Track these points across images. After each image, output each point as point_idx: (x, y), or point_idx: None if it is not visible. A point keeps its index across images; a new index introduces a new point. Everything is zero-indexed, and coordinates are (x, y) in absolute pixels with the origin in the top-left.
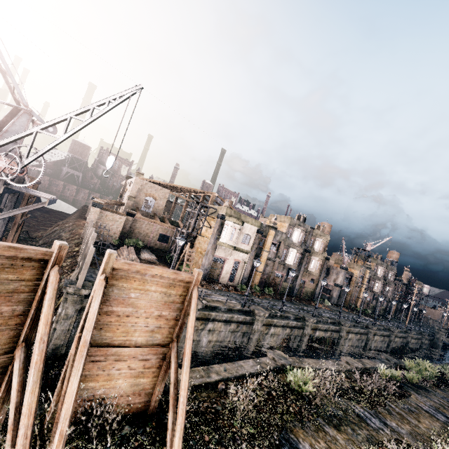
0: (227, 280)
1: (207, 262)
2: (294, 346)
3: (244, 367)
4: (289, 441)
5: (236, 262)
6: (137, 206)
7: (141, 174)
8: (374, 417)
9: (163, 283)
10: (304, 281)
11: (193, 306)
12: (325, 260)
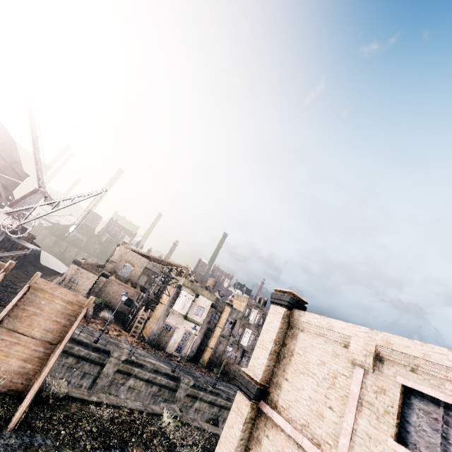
0: (174, 350)
1: (157, 327)
2: None
3: (128, 403)
4: (123, 449)
5: (186, 333)
6: (115, 270)
7: (126, 243)
8: None
9: (65, 299)
10: None
11: (79, 318)
12: None
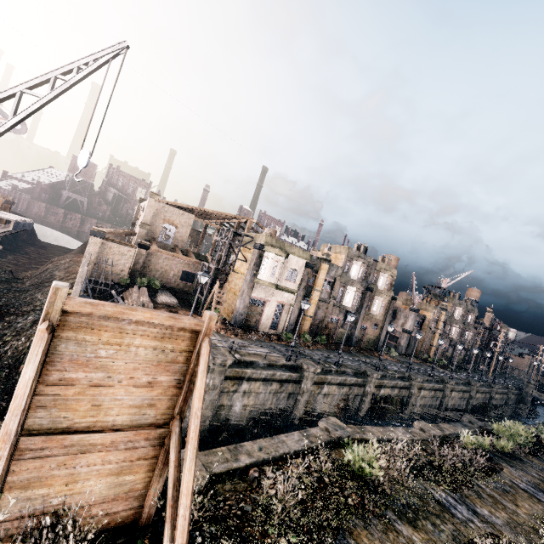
0: (269, 328)
1: (242, 304)
2: (353, 408)
3: (287, 444)
4: None
5: (279, 305)
6: (152, 236)
7: (156, 194)
8: (460, 503)
9: (153, 333)
10: (366, 327)
11: (201, 368)
12: (392, 300)
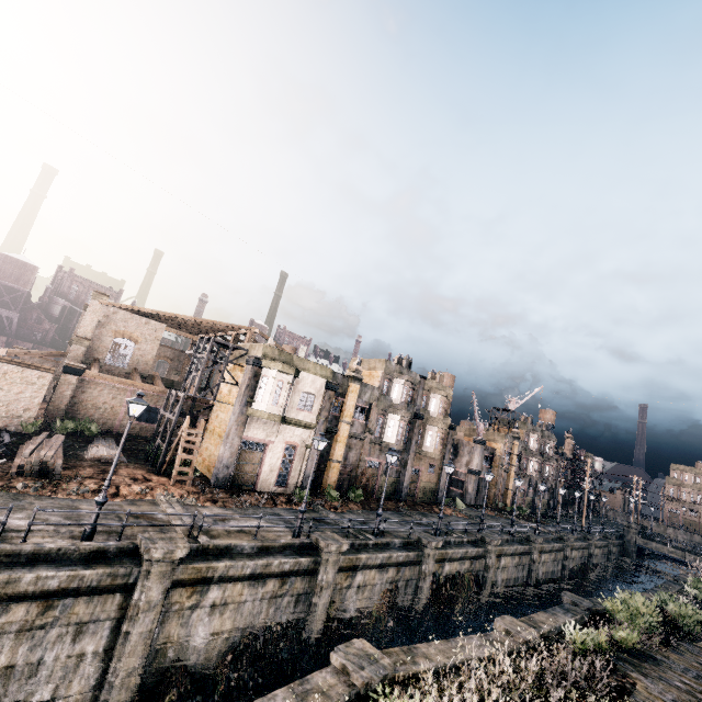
0: (274, 485)
1: (228, 451)
2: (406, 602)
3: None
4: None
5: (289, 447)
6: (95, 356)
7: (103, 295)
8: None
9: None
10: (419, 471)
11: None
12: (450, 431)
